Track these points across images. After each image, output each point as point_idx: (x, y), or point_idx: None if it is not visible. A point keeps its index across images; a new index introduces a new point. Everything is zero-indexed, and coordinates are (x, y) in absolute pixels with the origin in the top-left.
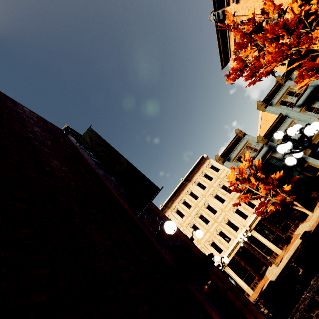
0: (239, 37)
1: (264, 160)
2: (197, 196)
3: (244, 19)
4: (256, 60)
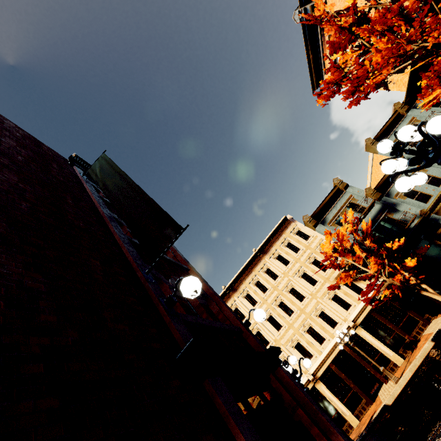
0: (333, 33)
1: (377, 223)
2: (276, 275)
3: None
4: (359, 66)
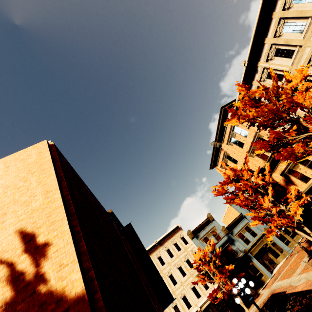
0: (226, 177)
1: (223, 248)
2: (164, 262)
3: (231, 155)
4: (232, 195)
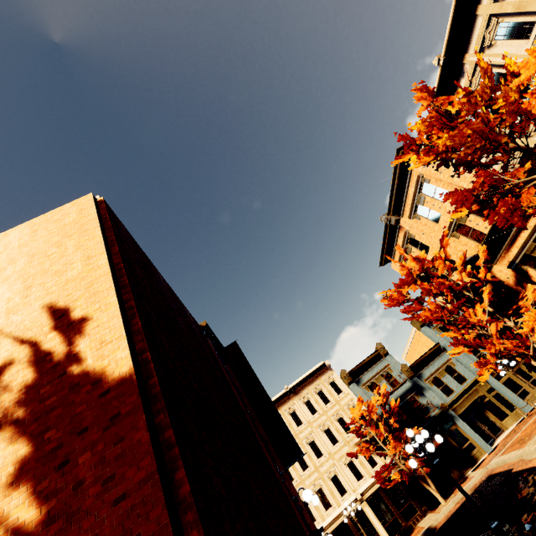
0: (405, 272)
1: (404, 401)
2: (301, 421)
3: (417, 237)
4: (416, 304)
